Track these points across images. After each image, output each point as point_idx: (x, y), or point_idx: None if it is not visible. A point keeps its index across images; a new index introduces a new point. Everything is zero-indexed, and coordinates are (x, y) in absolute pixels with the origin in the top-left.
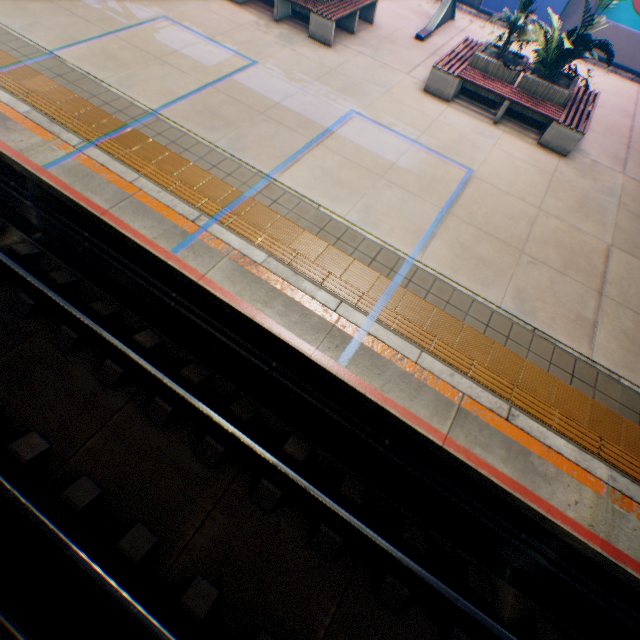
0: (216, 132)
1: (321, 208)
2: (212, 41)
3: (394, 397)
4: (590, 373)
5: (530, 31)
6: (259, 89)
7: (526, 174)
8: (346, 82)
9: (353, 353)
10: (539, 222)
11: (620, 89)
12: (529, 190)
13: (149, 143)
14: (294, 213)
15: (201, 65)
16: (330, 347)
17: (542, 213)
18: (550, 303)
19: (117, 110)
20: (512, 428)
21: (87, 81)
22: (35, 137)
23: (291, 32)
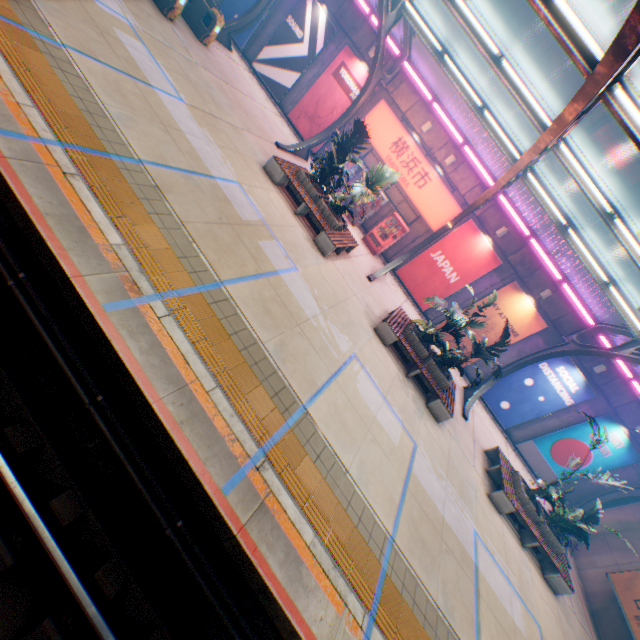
0: (431, 575)
1: None
2: (387, 400)
3: None
4: None
5: (560, 508)
6: (428, 489)
7: (553, 622)
8: (458, 478)
9: None
10: None
11: None
12: None
13: (403, 605)
14: None
15: (392, 442)
16: None
17: None
18: None
19: (368, 531)
20: None
21: (337, 466)
22: (328, 603)
23: (416, 393)
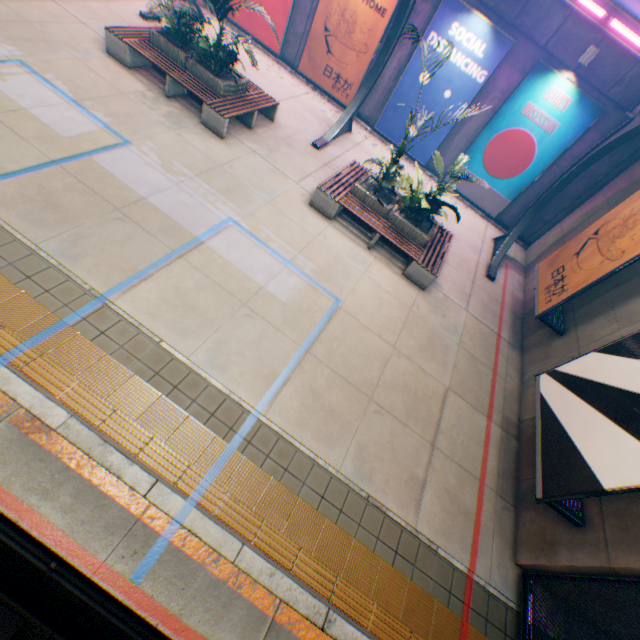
0: (47, 228)
1: (164, 342)
2: (79, 104)
3: (195, 622)
4: (413, 545)
5: (399, 182)
6: (124, 176)
7: (389, 306)
8: (232, 182)
9: (156, 559)
10: (392, 362)
11: (474, 224)
12: (389, 325)
13: None
14: (126, 349)
15: (54, 133)
16: (125, 554)
17: (396, 351)
18: (388, 461)
19: None
20: (327, 639)
21: None
22: None
23: (183, 112)
